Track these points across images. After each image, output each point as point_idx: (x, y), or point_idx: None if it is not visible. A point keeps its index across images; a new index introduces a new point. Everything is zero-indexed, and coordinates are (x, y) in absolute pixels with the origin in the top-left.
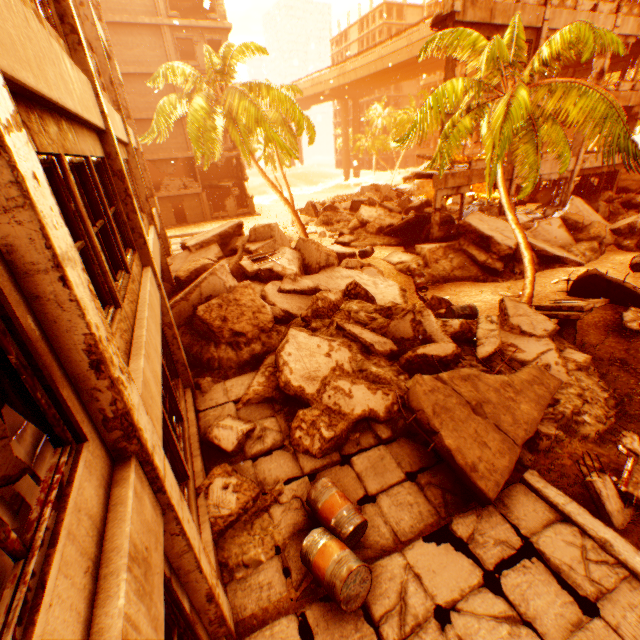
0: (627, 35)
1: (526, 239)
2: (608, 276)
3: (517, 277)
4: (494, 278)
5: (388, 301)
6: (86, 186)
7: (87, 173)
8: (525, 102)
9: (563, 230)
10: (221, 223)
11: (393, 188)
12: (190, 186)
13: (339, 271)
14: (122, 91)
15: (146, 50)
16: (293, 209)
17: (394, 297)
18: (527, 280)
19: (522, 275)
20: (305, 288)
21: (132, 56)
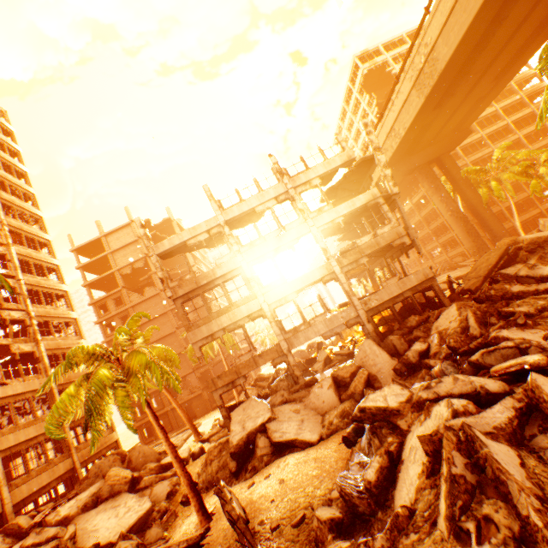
0: (330, 221)
1: (175, 457)
2: (225, 491)
3: (246, 475)
4: (233, 479)
5: (106, 538)
6: None
7: None
8: (71, 393)
9: (332, 390)
10: (214, 412)
11: (314, 345)
12: (195, 390)
13: (118, 498)
14: (56, 398)
15: (162, 326)
16: (185, 414)
17: (120, 530)
18: (191, 499)
19: (252, 471)
20: (44, 538)
21: (156, 332)
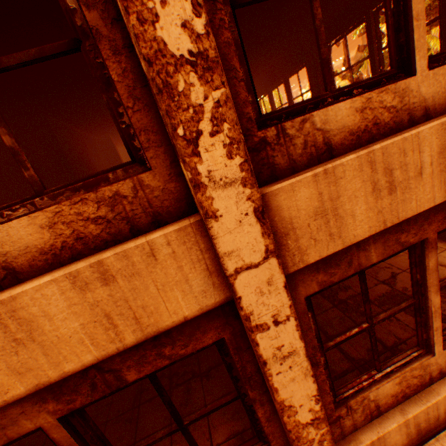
0: None
1: None
2: None
3: None
4: None
5: None
6: (271, 99)
7: (272, 95)
8: None
9: None
10: None
11: None
12: None
13: None
14: None
15: None
16: None
17: None
18: None
19: None
20: None
21: None
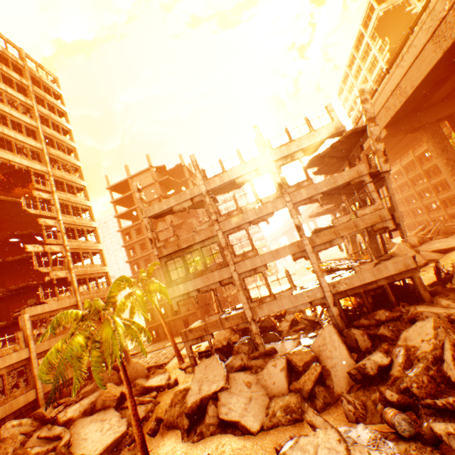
0: (307, 197)
1: (134, 415)
2: None
3: (194, 438)
4: (185, 434)
5: (89, 451)
6: None
7: None
8: (59, 348)
9: (283, 373)
10: None
11: None
12: (191, 308)
13: (107, 412)
14: None
15: None
16: (172, 340)
17: (99, 446)
18: None
19: (199, 436)
20: (52, 434)
21: None
